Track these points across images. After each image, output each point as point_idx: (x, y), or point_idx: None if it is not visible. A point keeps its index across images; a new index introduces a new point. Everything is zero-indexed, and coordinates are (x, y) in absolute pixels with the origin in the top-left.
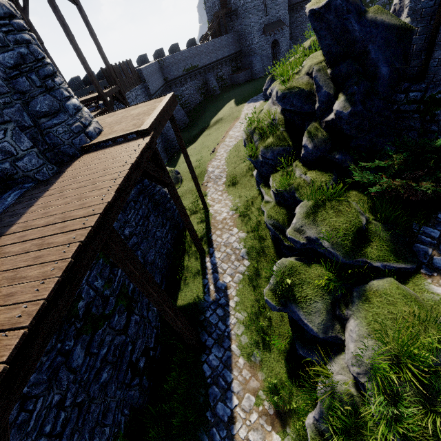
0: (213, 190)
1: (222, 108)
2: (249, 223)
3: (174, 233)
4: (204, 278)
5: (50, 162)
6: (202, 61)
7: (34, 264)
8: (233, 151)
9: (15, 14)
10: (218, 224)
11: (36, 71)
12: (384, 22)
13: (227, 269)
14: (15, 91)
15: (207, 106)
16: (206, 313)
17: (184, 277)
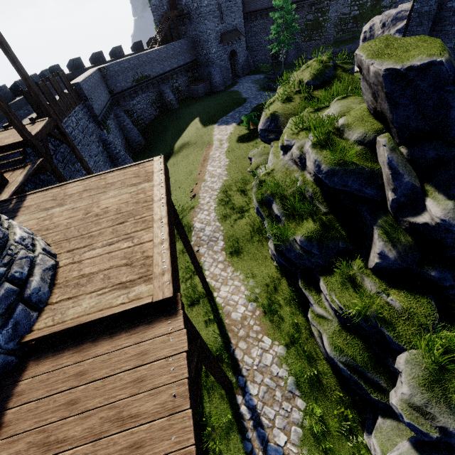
0: (211, 260)
1: (186, 128)
2: (282, 327)
3: None
4: (245, 440)
5: None
6: (155, 70)
7: None
8: (223, 199)
9: None
10: (237, 329)
11: None
12: None
13: (276, 419)
14: None
15: (165, 124)
16: None
17: (211, 439)
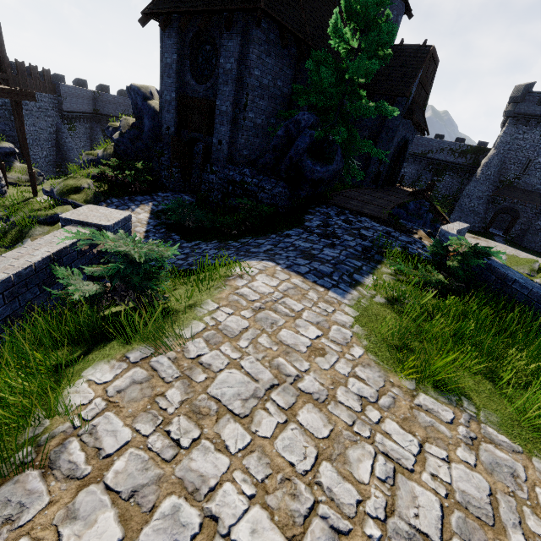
0: None
1: None
2: None
3: None
4: None
5: None
6: None
7: None
8: None
9: None
10: None
11: None
12: (154, 108)
13: None
14: None
15: None
16: None
17: None
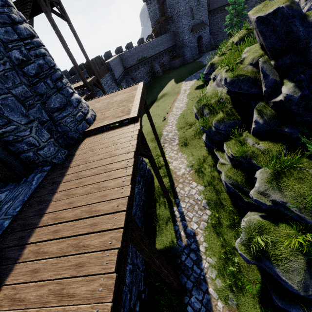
0: (170, 149)
1: (166, 86)
2: (204, 178)
3: (146, 187)
4: (175, 225)
5: (61, 147)
6: (149, 53)
7: (78, 276)
8: (181, 119)
9: (34, 34)
10: (179, 179)
11: (49, 76)
12: None
13: (193, 218)
14: (36, 94)
15: (154, 84)
16: (181, 256)
17: (158, 223)
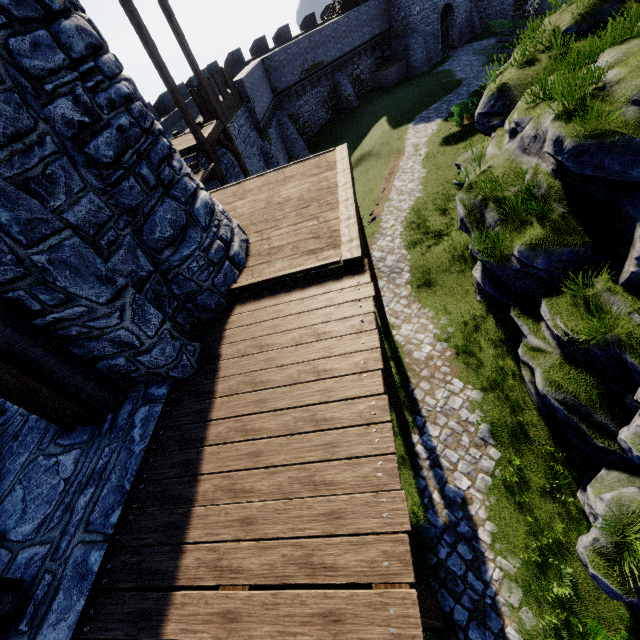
0: (391, 295)
1: (368, 134)
2: (480, 371)
3: None
4: (418, 477)
5: (184, 332)
6: (330, 54)
7: None
8: (413, 221)
9: (100, 42)
10: (419, 369)
11: (145, 156)
12: None
13: (459, 463)
14: (119, 210)
15: (339, 130)
16: (438, 550)
17: None
